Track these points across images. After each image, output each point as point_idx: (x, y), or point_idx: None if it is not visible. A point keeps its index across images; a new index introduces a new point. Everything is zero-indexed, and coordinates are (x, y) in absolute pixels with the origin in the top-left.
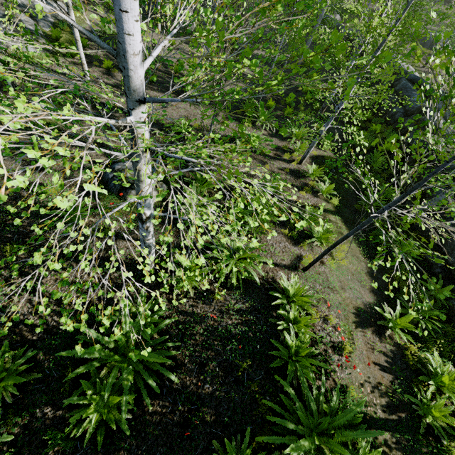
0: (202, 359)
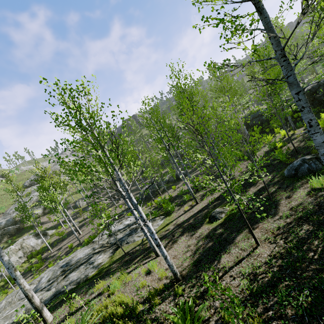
0: None
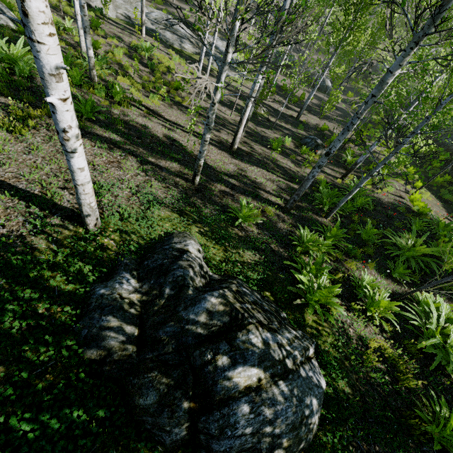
0: (383, 206)
